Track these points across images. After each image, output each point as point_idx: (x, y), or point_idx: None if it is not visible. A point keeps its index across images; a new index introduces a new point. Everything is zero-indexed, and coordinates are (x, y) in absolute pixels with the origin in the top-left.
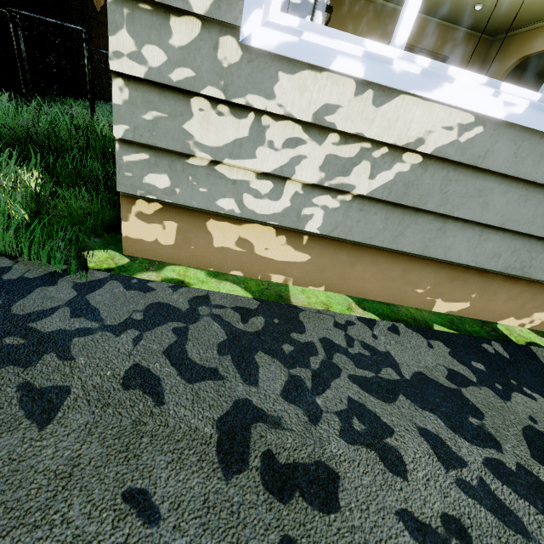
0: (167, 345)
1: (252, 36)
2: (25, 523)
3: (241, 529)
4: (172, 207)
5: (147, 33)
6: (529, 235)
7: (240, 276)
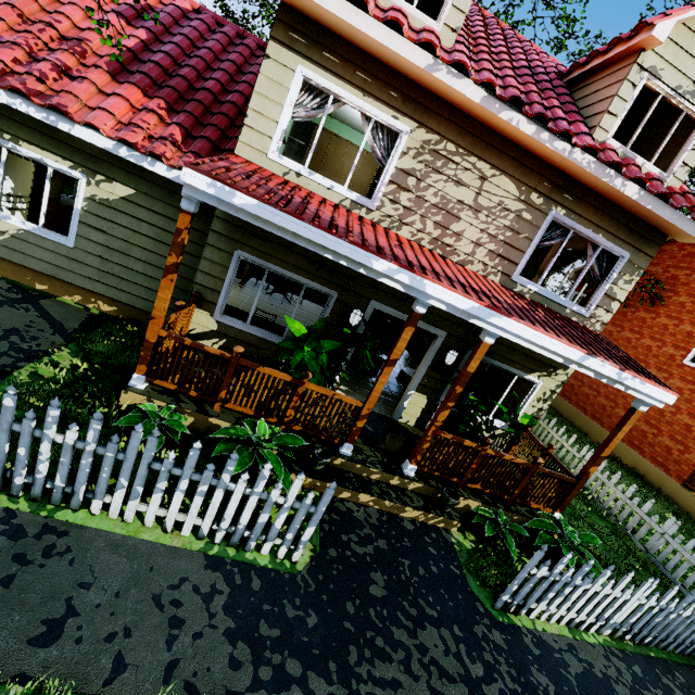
0: None
1: None
2: None
3: None
4: None
5: None
6: (54, 264)
7: None
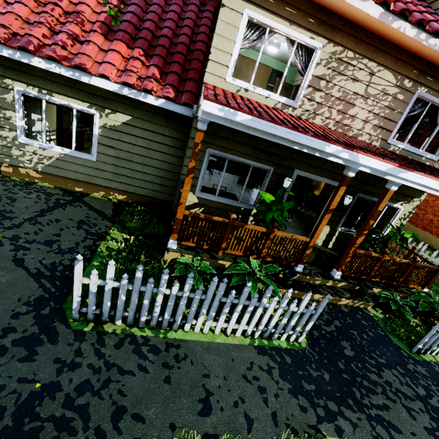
0: (2, 183)
1: (20, 141)
2: None
3: (2, 193)
4: (11, 165)
5: (4, 140)
6: (85, 173)
7: (28, 180)
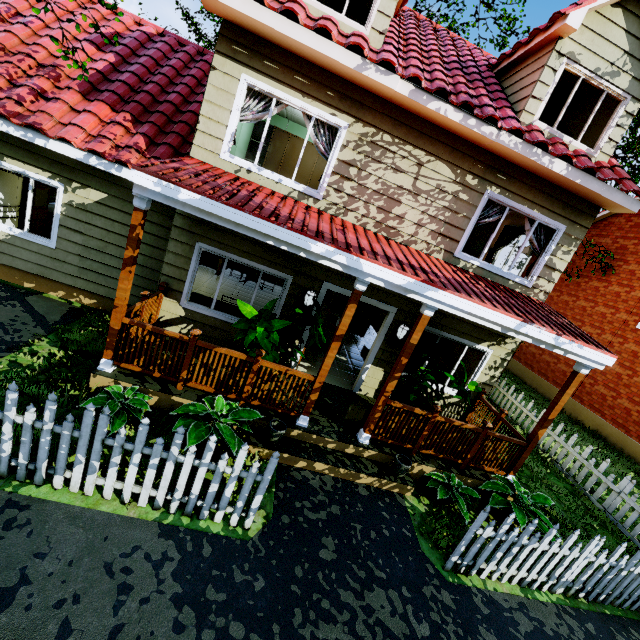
0: None
1: None
2: None
3: None
4: None
5: None
6: (39, 264)
7: None
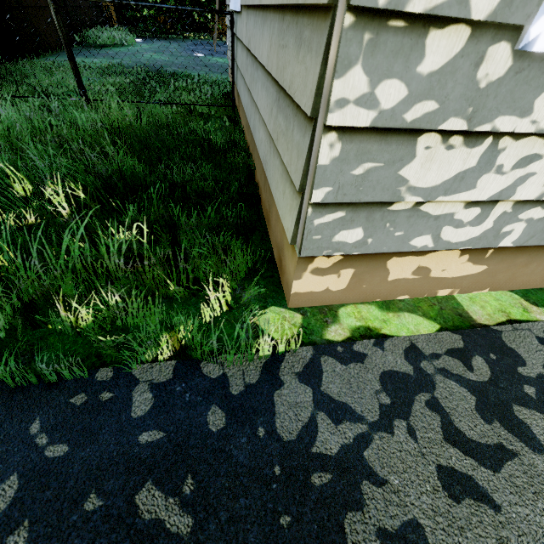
0: (439, 429)
1: (540, 37)
2: None
3: None
4: (354, 256)
5: (389, 63)
6: None
7: (407, 299)
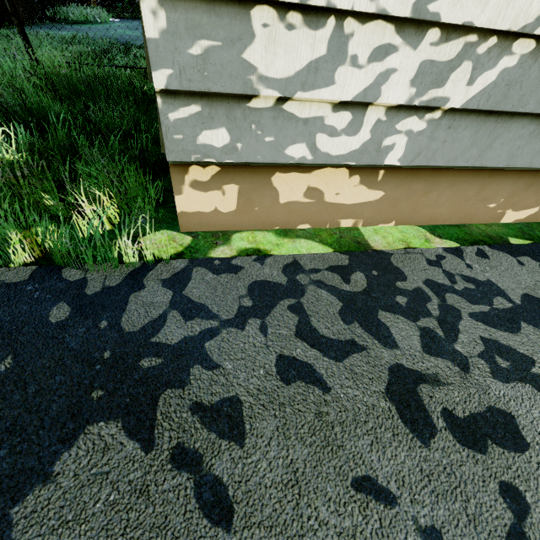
0: (293, 327)
1: None
2: (290, 535)
3: (464, 487)
4: (232, 167)
5: None
6: None
7: (309, 229)
